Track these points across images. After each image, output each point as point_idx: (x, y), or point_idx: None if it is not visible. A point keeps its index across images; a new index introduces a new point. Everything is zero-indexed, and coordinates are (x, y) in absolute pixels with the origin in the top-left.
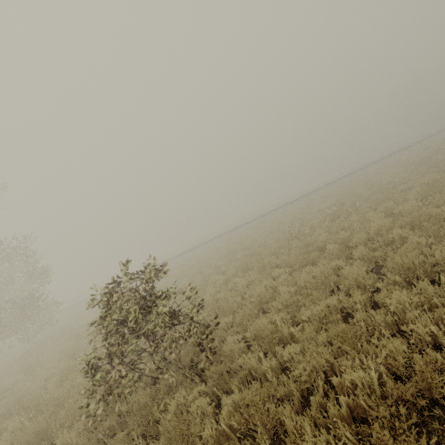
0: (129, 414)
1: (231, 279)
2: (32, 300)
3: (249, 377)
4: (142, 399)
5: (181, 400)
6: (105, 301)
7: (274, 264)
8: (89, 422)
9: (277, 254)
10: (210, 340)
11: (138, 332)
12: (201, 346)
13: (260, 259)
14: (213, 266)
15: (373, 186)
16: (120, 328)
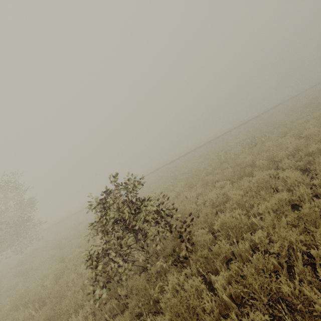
0: (126, 298)
1: (181, 193)
2: (22, 221)
3: (224, 260)
4: (141, 283)
5: (175, 281)
6: (101, 206)
7: (213, 180)
8: (96, 305)
9: (213, 174)
10: (187, 233)
11: (130, 230)
12: (181, 238)
13: (200, 178)
14: (161, 187)
15: (274, 124)
16: (114, 228)
